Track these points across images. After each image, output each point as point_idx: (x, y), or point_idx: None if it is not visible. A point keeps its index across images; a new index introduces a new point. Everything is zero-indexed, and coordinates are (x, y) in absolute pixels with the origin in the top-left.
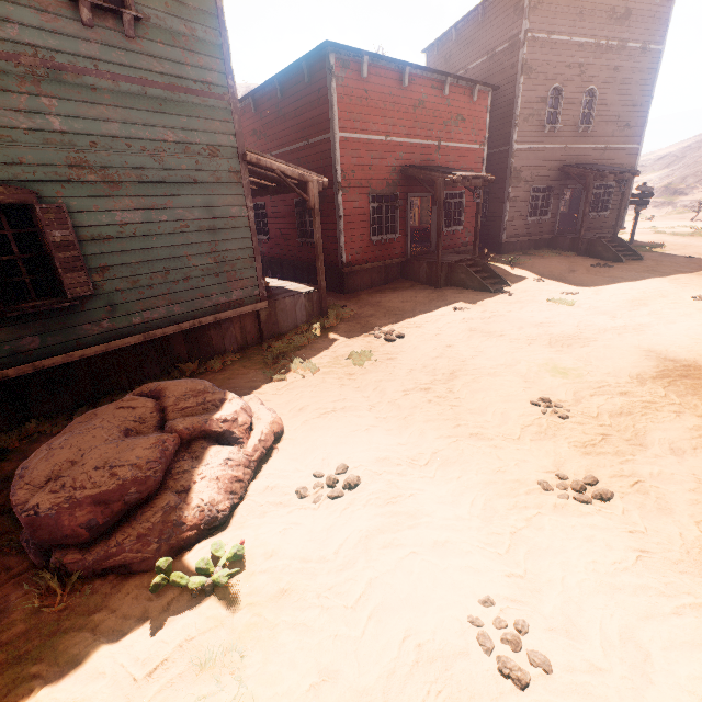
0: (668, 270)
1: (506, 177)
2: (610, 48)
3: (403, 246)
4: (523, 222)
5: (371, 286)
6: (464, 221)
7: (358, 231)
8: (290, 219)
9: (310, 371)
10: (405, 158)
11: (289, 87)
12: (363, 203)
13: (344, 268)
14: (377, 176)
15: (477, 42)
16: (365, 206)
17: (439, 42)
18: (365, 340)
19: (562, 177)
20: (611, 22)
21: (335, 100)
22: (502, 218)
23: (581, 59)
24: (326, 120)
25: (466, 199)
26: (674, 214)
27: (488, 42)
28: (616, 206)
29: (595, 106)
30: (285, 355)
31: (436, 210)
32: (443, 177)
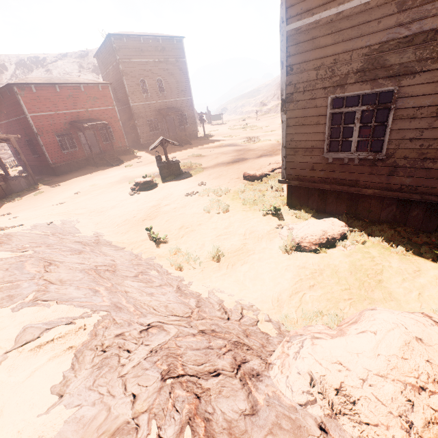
0: (189, 148)
1: (133, 117)
2: (161, 62)
3: (83, 153)
4: (149, 134)
5: (71, 171)
6: (116, 138)
7: (54, 150)
8: (27, 148)
9: (17, 199)
10: (70, 118)
11: (4, 95)
12: (53, 139)
13: (52, 165)
14: (57, 127)
15: (108, 59)
16: (55, 140)
17: (97, 54)
18: (46, 189)
19: (160, 114)
20: (157, 52)
21: (22, 103)
22: (138, 134)
23: (150, 67)
24: (22, 110)
25: (113, 129)
26: (260, 116)
27: (111, 60)
28: (191, 122)
29: (163, 85)
30: (12, 198)
31: (96, 136)
32: (83, 126)
